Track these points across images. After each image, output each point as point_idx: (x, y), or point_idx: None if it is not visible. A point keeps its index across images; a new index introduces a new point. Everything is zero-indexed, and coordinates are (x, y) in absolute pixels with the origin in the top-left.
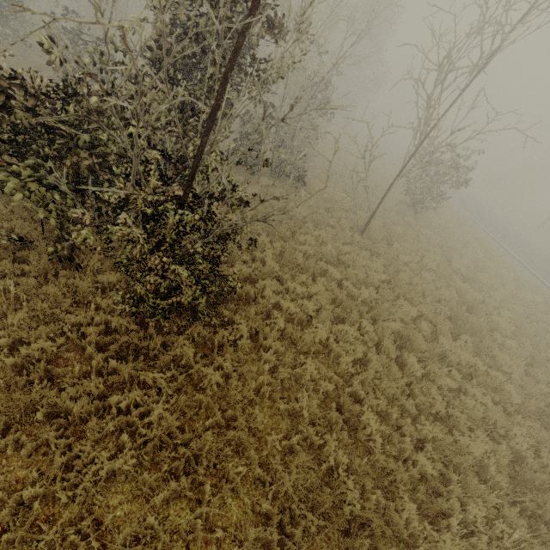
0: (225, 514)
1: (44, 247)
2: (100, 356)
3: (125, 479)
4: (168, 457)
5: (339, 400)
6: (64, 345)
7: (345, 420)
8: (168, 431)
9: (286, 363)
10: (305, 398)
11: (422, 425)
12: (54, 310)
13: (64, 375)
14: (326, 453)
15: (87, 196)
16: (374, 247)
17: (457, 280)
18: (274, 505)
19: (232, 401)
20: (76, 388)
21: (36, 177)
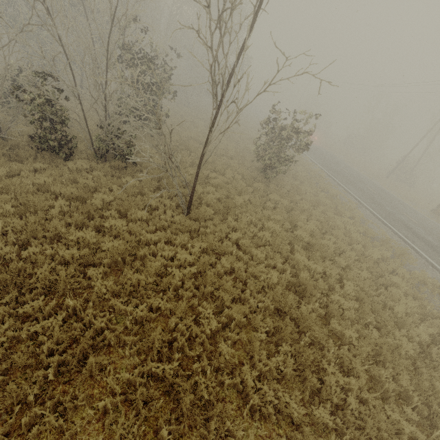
0: None
1: None
2: None
3: None
4: None
5: None
6: None
7: None
8: None
9: None
10: None
11: None
12: None
13: None
14: None
15: None
16: (198, 227)
17: (298, 250)
18: None
19: None
20: None
21: None
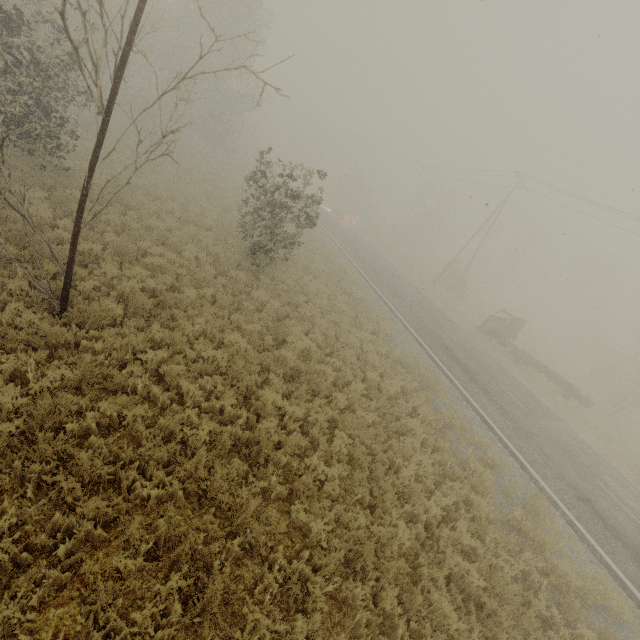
0: None
1: None
2: None
3: None
4: None
5: None
6: None
7: None
8: None
9: None
10: None
11: None
12: None
13: None
14: None
15: None
16: (74, 339)
17: (275, 381)
18: None
19: None
20: None
21: None
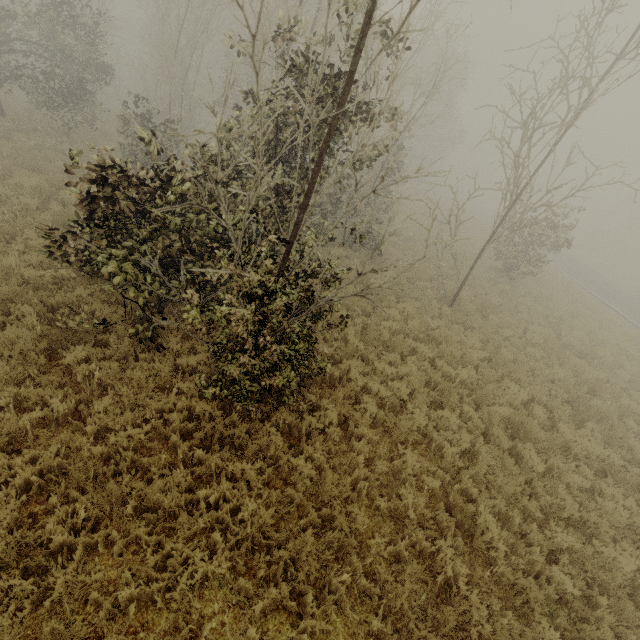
0: (330, 632)
1: (123, 329)
2: (186, 444)
3: (218, 586)
4: (262, 562)
5: (446, 499)
6: (146, 433)
7: (457, 524)
8: (260, 531)
9: (381, 455)
10: (410, 495)
11: (552, 532)
12: (138, 395)
13: (148, 465)
14: (441, 562)
15: (168, 276)
16: (467, 321)
17: (571, 356)
18: (385, 625)
19: (326, 498)
20: (163, 480)
21: (129, 260)
